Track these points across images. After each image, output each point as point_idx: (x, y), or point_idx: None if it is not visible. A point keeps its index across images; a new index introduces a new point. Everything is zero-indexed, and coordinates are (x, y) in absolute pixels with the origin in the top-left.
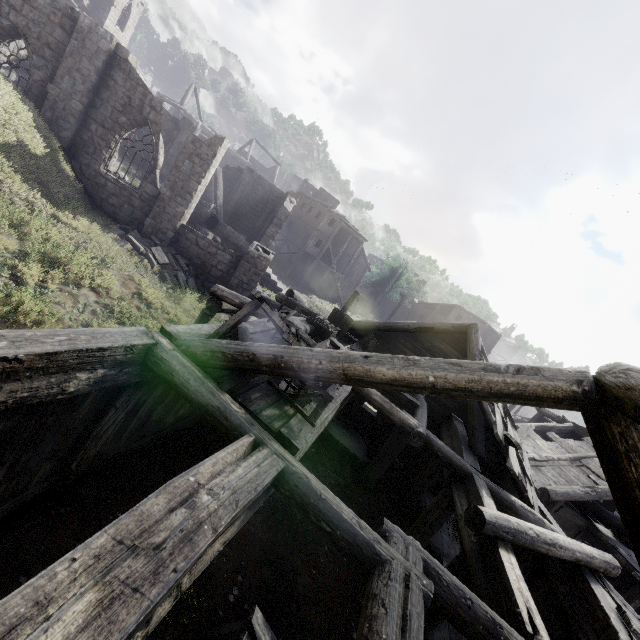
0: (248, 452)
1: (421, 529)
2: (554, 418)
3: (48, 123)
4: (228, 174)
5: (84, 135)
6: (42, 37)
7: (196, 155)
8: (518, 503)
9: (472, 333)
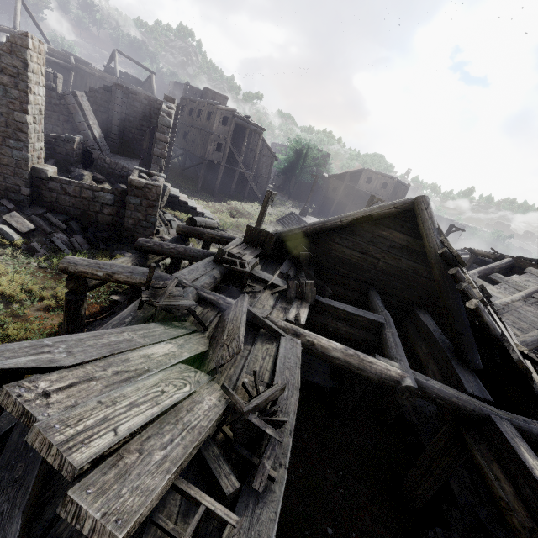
0: None
1: (428, 479)
2: (490, 256)
3: None
4: (96, 97)
5: None
6: None
7: None
8: None
9: (423, 209)
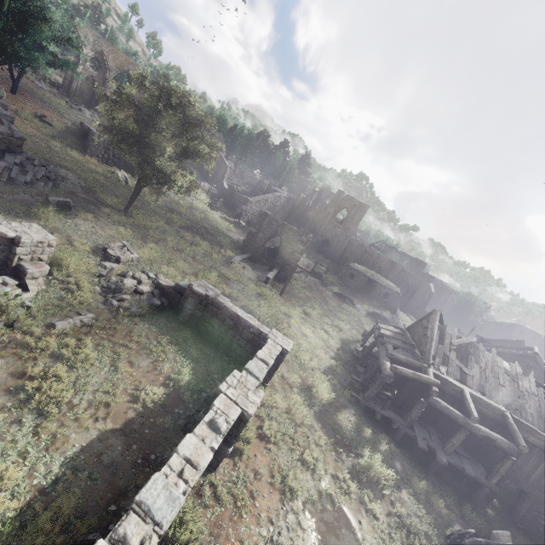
0: None
1: None
2: None
3: None
4: None
5: None
6: (385, 267)
7: (421, 290)
8: None
9: (523, 342)
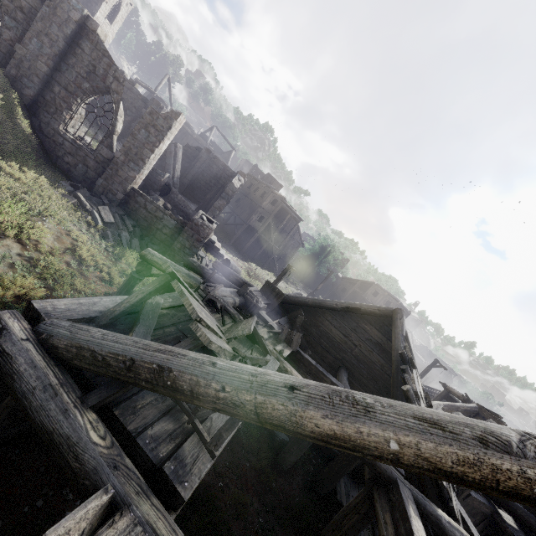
0: (92, 527)
1: (336, 534)
2: (459, 397)
3: (12, 80)
4: (188, 151)
5: (47, 95)
6: (16, 0)
7: (152, 126)
8: (445, 518)
9: (397, 318)
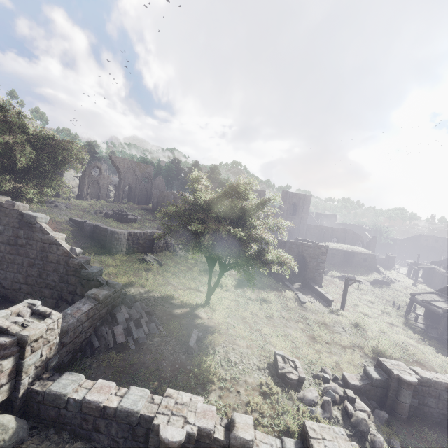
0: None
1: None
2: None
3: None
4: None
5: None
6: (340, 236)
7: (373, 242)
8: None
9: None
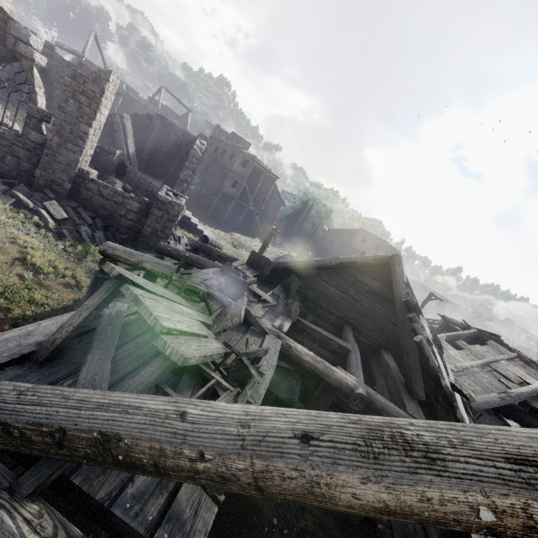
0: None
1: None
2: (459, 325)
3: None
4: (138, 122)
5: None
6: None
7: (81, 93)
8: None
9: (396, 265)
